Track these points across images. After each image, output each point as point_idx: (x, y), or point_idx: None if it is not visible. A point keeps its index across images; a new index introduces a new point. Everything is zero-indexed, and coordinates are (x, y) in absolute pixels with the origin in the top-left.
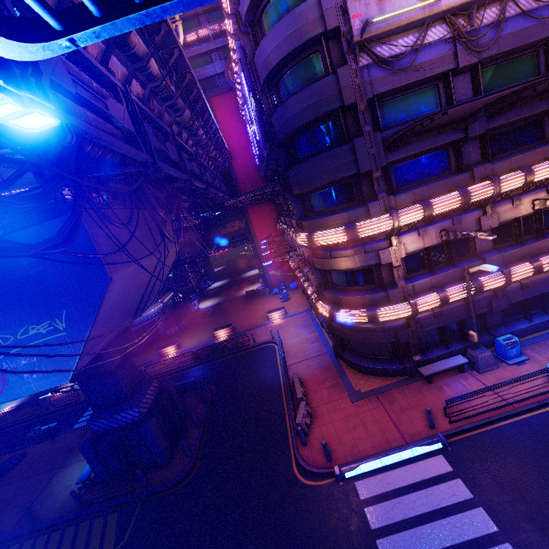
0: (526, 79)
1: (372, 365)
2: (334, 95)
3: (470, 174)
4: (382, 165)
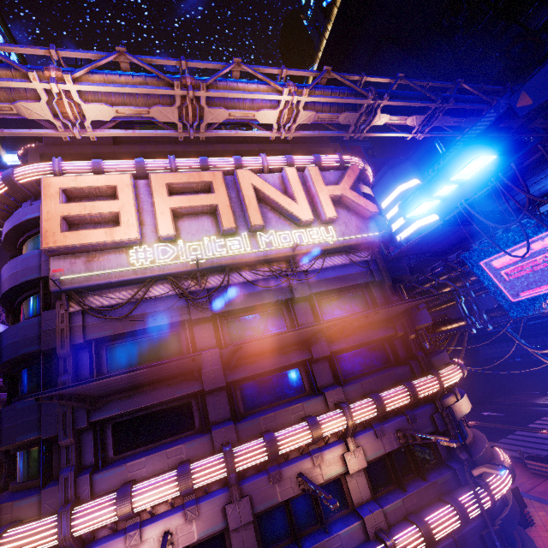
0: (276, 331)
1: None
2: (35, 337)
3: (210, 438)
4: (80, 426)
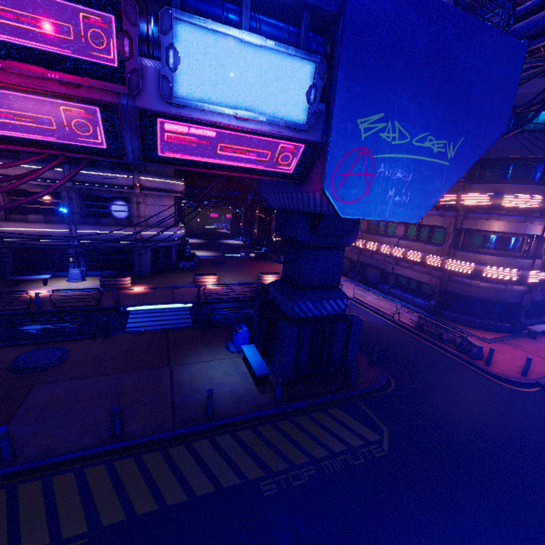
0: None
1: (485, 321)
2: None
3: None
4: None
